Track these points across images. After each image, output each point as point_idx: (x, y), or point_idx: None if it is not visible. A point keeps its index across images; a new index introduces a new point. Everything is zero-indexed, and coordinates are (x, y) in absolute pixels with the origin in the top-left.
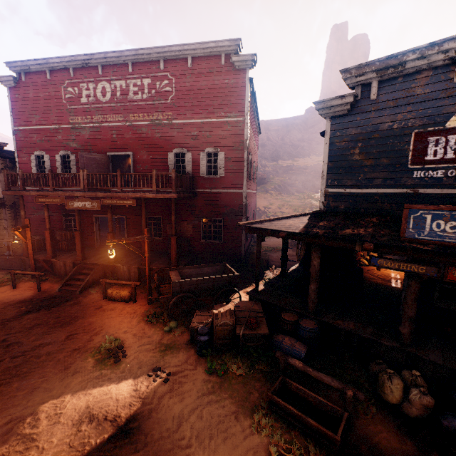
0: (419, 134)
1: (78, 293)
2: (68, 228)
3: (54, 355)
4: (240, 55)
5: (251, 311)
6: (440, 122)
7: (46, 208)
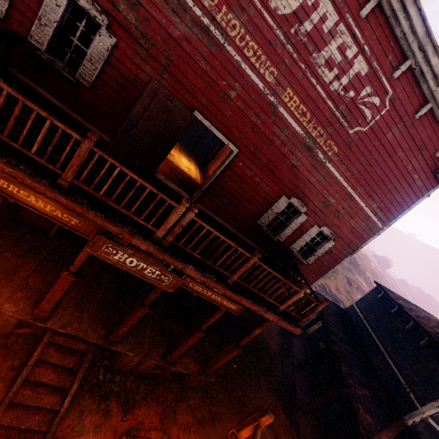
0: None
1: None
2: None
3: None
4: None
5: None
6: None
7: None
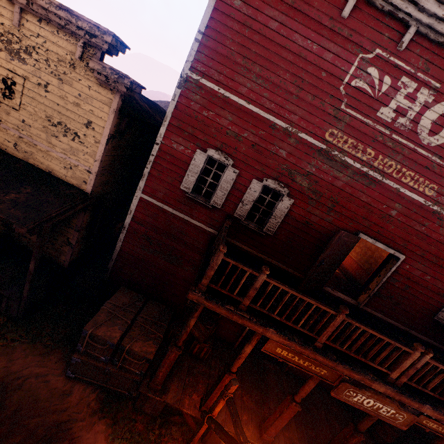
0: None
1: None
2: None
3: None
4: None
5: None
6: None
7: (256, 341)
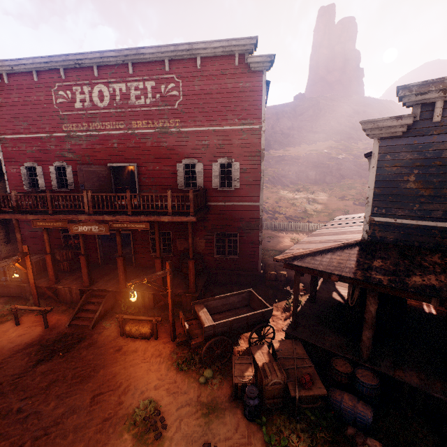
0: None
1: (90, 328)
2: (68, 244)
3: (83, 432)
4: (257, 56)
5: (295, 358)
6: None
7: (45, 231)
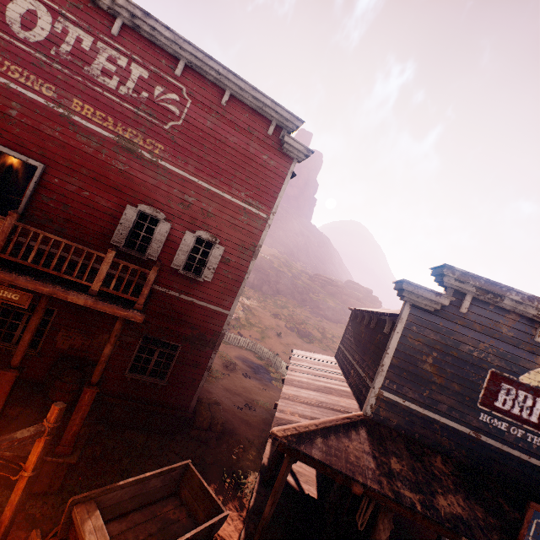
0: (495, 374)
1: None
2: None
3: None
4: (296, 141)
5: None
6: (515, 372)
7: None
